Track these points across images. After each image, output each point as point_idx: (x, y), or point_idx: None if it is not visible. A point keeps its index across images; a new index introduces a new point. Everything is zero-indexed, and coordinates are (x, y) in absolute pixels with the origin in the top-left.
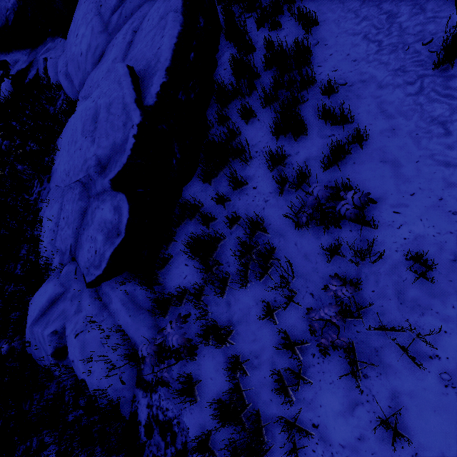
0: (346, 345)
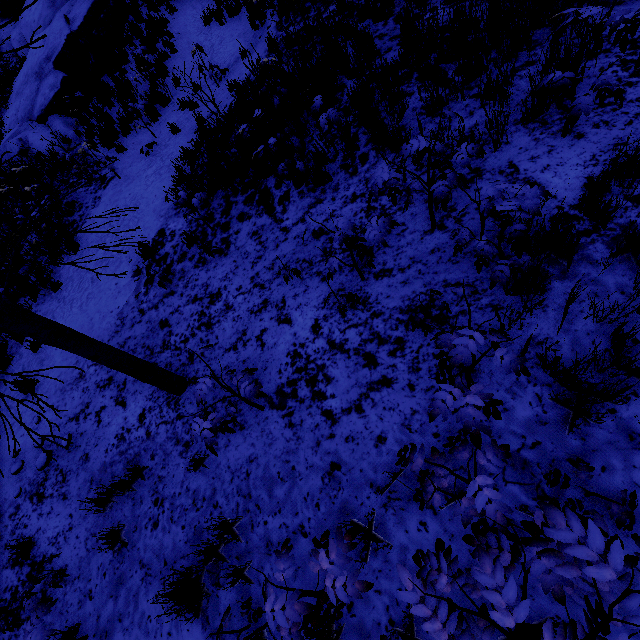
0: (141, 95)
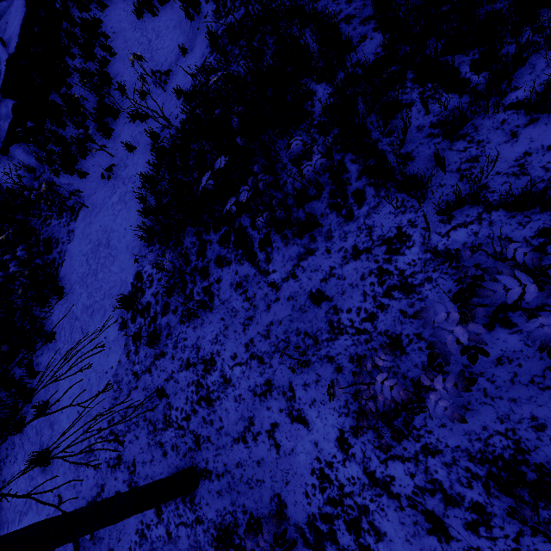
0: (90, 113)
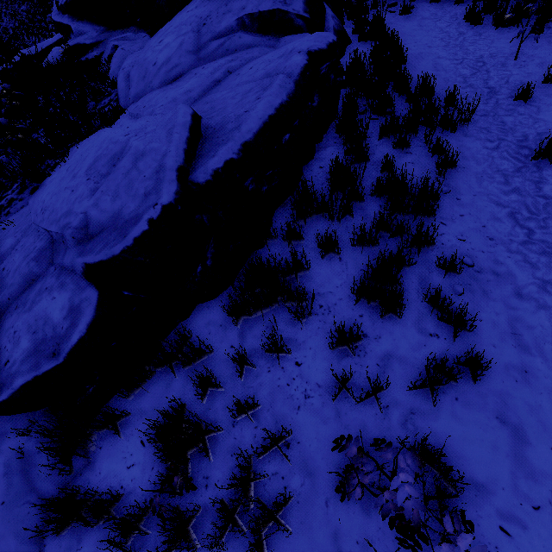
0: None
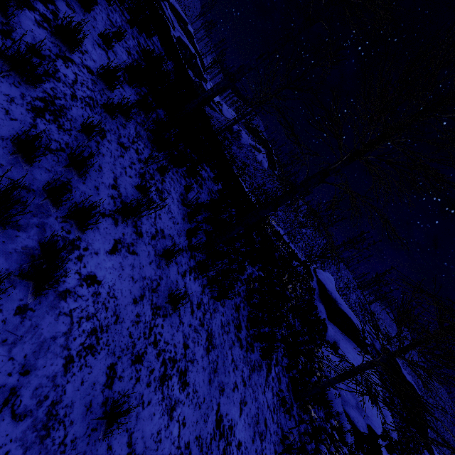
0: None
